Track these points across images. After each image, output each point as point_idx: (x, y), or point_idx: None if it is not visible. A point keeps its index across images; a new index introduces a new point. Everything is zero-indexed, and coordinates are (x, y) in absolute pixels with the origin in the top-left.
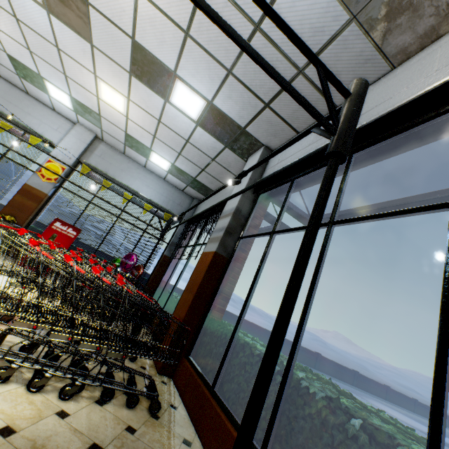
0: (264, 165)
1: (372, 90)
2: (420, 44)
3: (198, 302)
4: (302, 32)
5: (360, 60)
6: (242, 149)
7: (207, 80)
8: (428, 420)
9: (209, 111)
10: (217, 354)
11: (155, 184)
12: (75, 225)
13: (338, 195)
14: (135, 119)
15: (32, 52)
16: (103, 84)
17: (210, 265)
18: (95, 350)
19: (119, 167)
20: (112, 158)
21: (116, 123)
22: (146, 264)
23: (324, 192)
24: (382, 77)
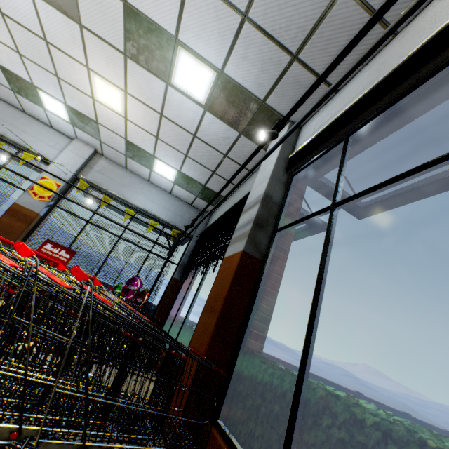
0: (292, 143)
1: None
2: None
3: (224, 327)
4: None
5: None
6: None
7: (216, 38)
8: None
9: (219, 85)
10: (270, 418)
11: (160, 198)
12: (70, 248)
13: None
14: (135, 119)
15: (22, 56)
16: (97, 79)
17: (237, 270)
18: (4, 441)
19: (121, 182)
20: (113, 174)
21: (114, 129)
22: (152, 289)
23: None
24: None
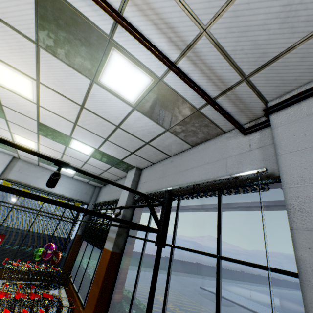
0: (137, 180)
1: (185, 155)
2: (201, 141)
3: (103, 294)
4: (143, 131)
5: (176, 143)
6: (123, 167)
7: (93, 141)
8: (268, 287)
9: (97, 152)
10: None
11: (65, 182)
12: None
13: (174, 225)
14: (45, 151)
15: None
16: (17, 136)
17: (108, 263)
18: None
19: (35, 176)
20: (29, 170)
21: None
22: (63, 248)
23: (154, 276)
24: (189, 149)
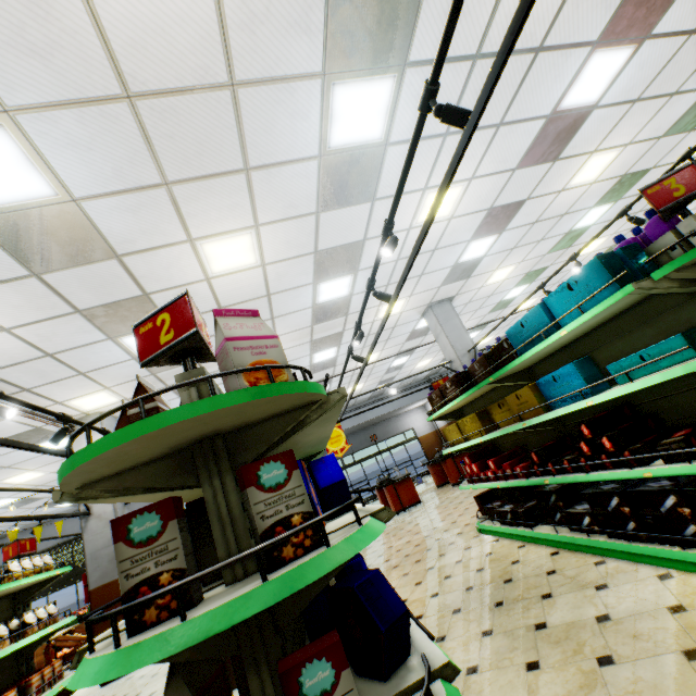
0: None
1: None
2: None
3: None
4: None
5: None
6: None
7: None
8: None
9: None
10: None
11: None
12: None
13: None
14: None
15: None
16: None
17: None
18: None
19: None
20: None
21: None
22: None
23: None
24: None
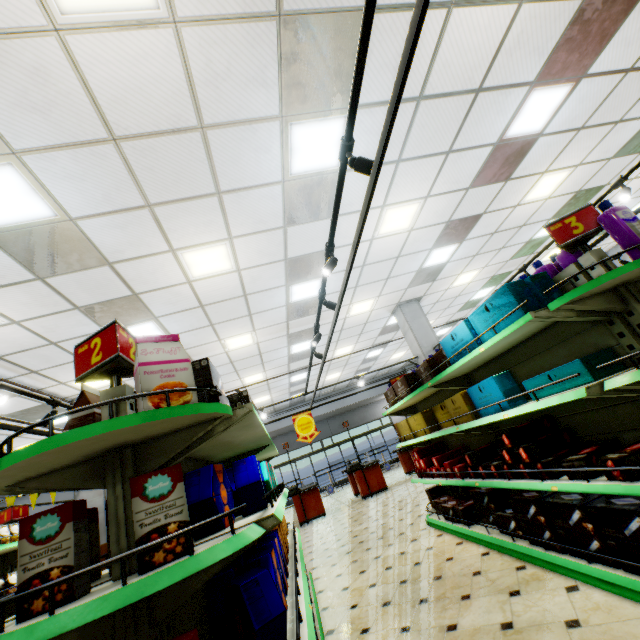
0: None
1: None
2: None
3: None
4: None
5: None
6: None
7: None
8: None
9: None
10: None
11: None
12: None
13: None
14: None
15: None
16: None
17: None
18: None
19: None
20: None
21: None
22: None
23: None
24: None
